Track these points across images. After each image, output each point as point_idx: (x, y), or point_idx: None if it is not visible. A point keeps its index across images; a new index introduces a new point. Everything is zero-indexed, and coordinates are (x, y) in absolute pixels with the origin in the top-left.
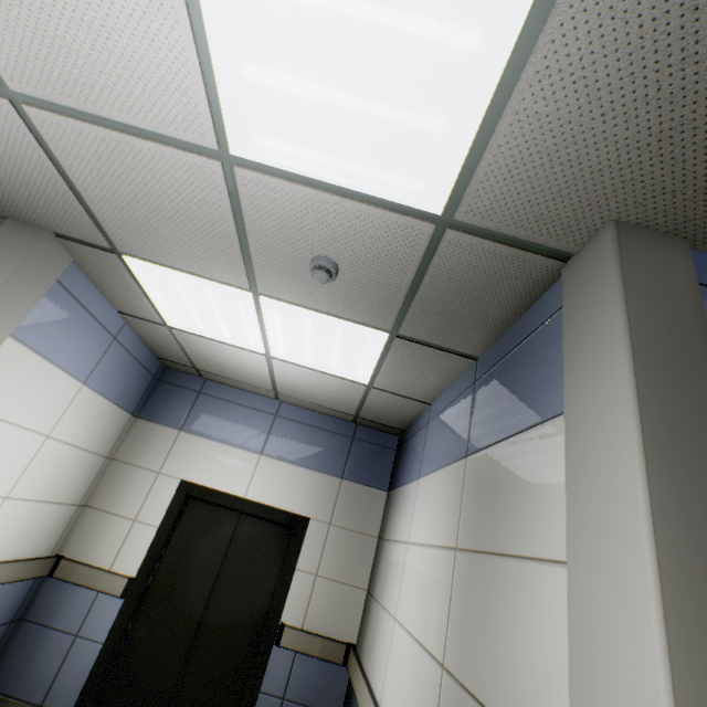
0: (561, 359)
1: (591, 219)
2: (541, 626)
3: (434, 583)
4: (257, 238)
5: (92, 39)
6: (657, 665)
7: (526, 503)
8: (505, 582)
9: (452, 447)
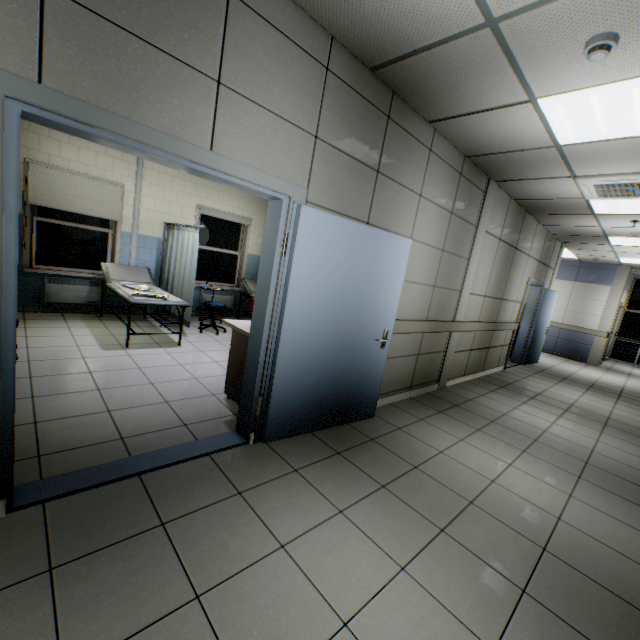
0: (611, 279)
1: (629, 265)
2: (597, 306)
3: (559, 300)
4: (597, 256)
5: (632, 256)
6: (615, 309)
7: (597, 294)
8: (589, 302)
9: (566, 277)
